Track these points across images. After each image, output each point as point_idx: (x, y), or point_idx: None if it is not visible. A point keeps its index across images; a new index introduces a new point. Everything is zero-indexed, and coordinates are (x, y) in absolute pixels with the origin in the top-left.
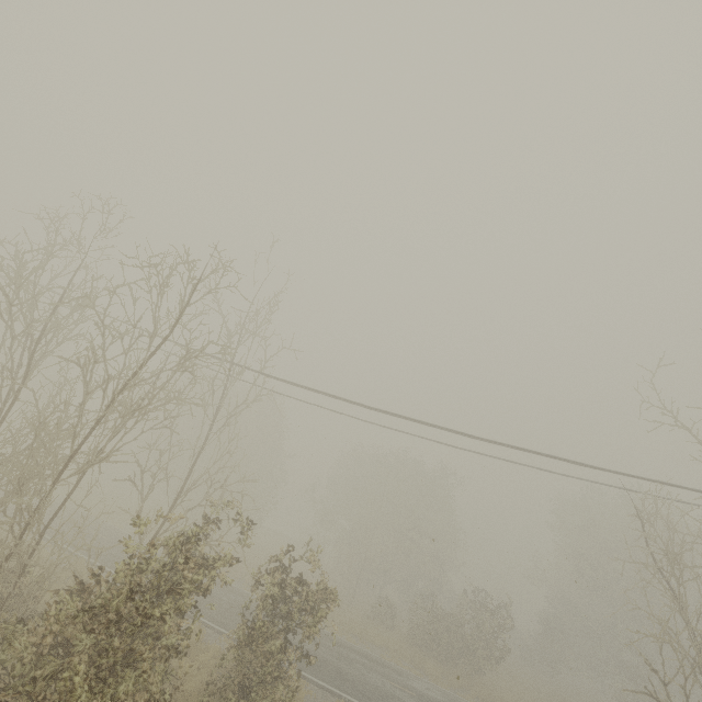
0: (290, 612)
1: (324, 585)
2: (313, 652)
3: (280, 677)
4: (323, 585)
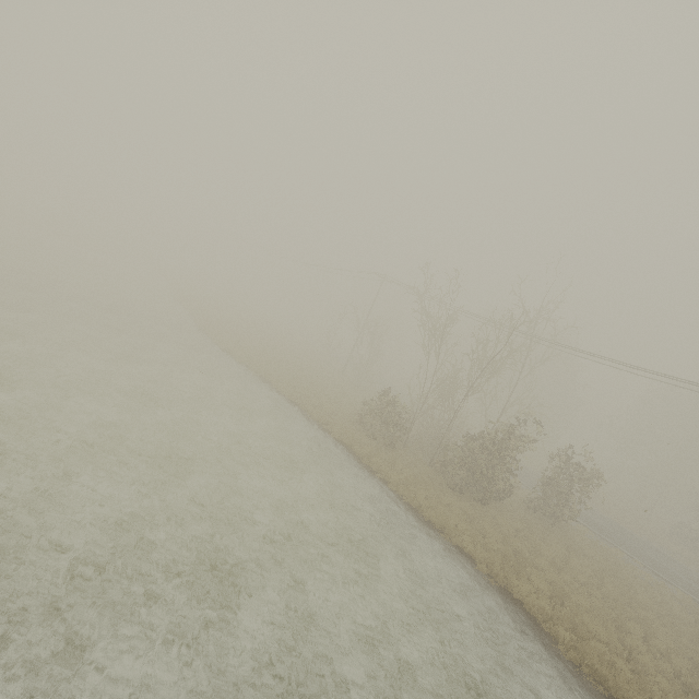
0: (571, 475)
1: (596, 471)
2: (597, 522)
3: (567, 505)
4: (595, 471)
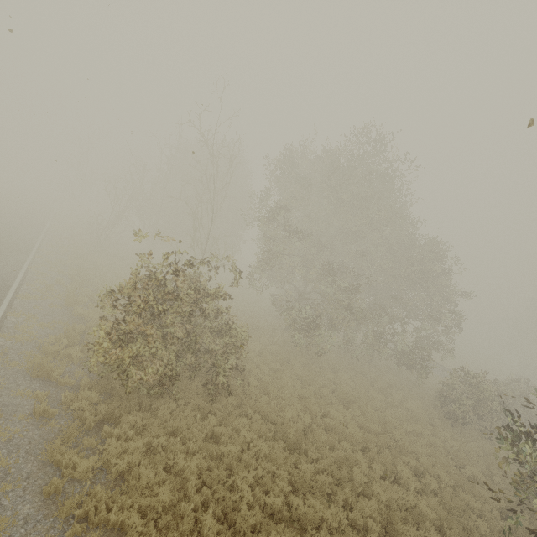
0: None
1: None
2: None
3: None
4: None
